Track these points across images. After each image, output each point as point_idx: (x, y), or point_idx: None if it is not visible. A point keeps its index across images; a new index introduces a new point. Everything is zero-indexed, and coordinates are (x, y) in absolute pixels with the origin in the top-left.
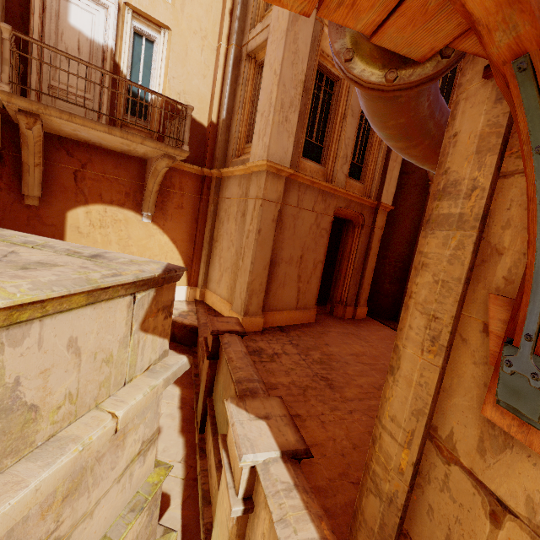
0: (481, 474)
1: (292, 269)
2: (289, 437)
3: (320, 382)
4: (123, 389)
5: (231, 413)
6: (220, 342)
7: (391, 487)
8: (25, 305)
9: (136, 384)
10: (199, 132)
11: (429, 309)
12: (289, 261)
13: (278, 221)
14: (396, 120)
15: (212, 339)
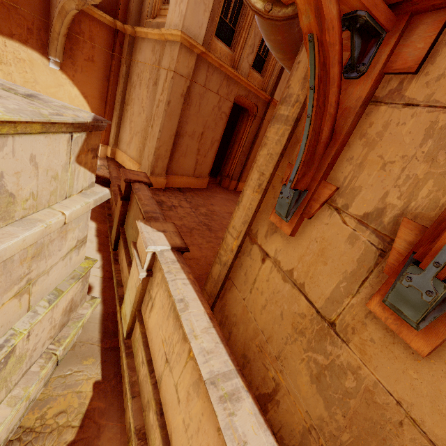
0: (263, 245)
1: (193, 143)
2: (177, 241)
3: (203, 226)
4: (65, 200)
5: (141, 227)
6: (131, 188)
7: (226, 258)
8: (5, 122)
9: (74, 199)
10: None
11: (262, 169)
12: (192, 136)
13: (186, 97)
14: (276, 36)
15: (125, 185)
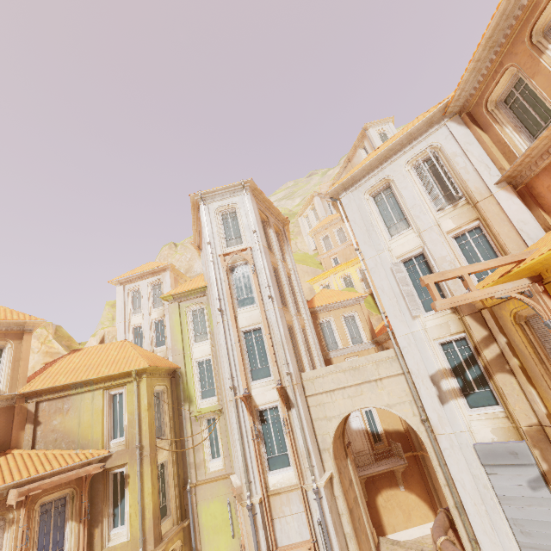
0: None
1: None
2: None
3: None
4: None
5: None
6: None
7: None
8: None
9: None
10: (402, 435)
11: None
12: None
13: None
14: None
15: None
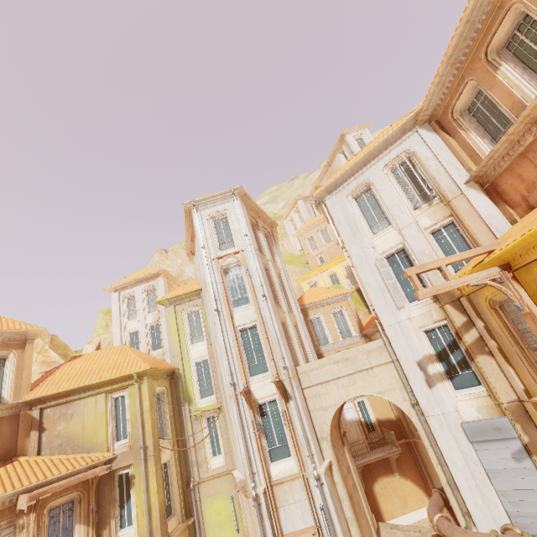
0: None
1: None
2: None
3: None
4: None
5: None
6: None
7: None
8: None
9: None
10: (394, 423)
11: None
12: None
13: None
14: None
15: None
